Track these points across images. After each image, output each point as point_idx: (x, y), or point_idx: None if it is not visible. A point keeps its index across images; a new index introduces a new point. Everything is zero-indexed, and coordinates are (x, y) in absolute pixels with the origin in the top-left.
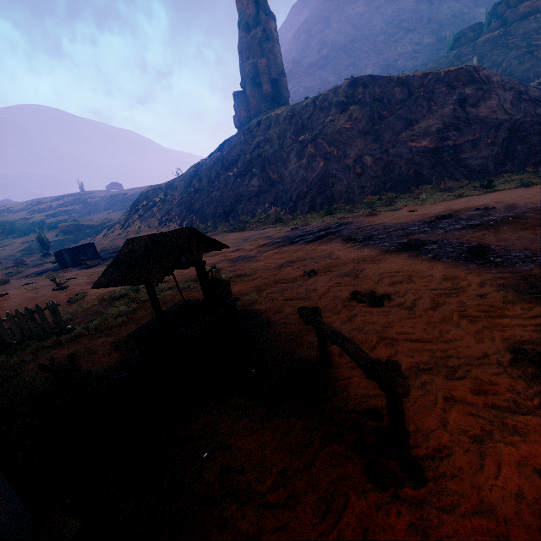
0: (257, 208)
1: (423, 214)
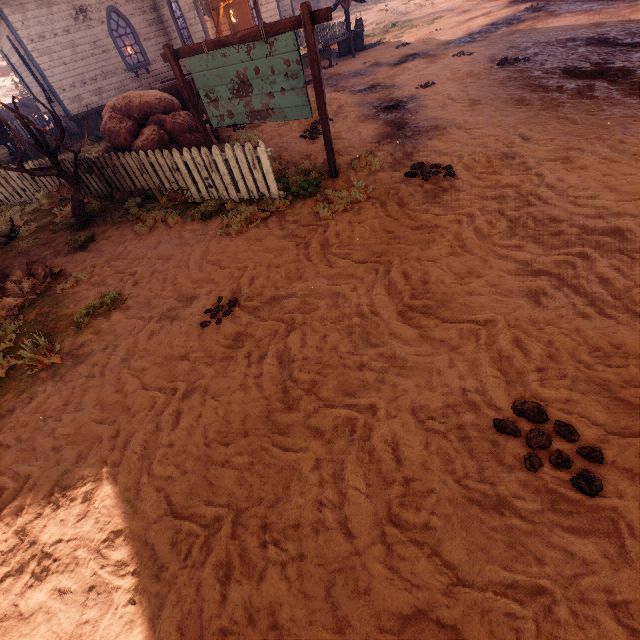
0: None
1: None
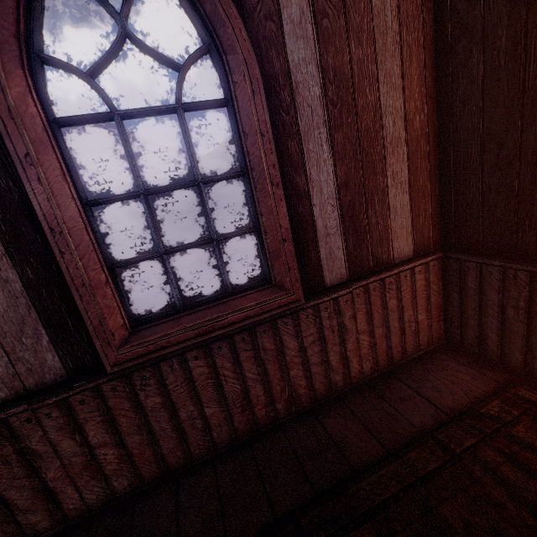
0: None
1: None
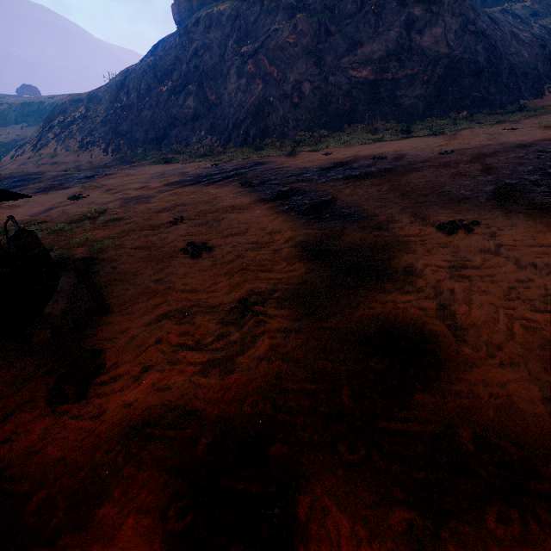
0: (192, 136)
1: (330, 159)
